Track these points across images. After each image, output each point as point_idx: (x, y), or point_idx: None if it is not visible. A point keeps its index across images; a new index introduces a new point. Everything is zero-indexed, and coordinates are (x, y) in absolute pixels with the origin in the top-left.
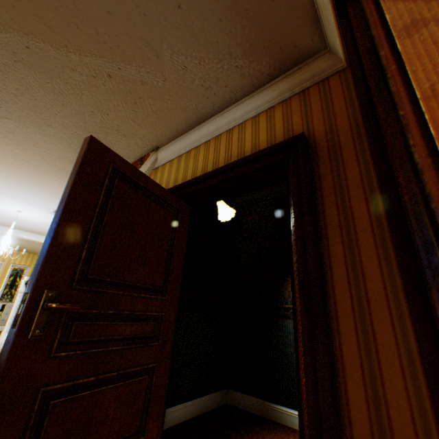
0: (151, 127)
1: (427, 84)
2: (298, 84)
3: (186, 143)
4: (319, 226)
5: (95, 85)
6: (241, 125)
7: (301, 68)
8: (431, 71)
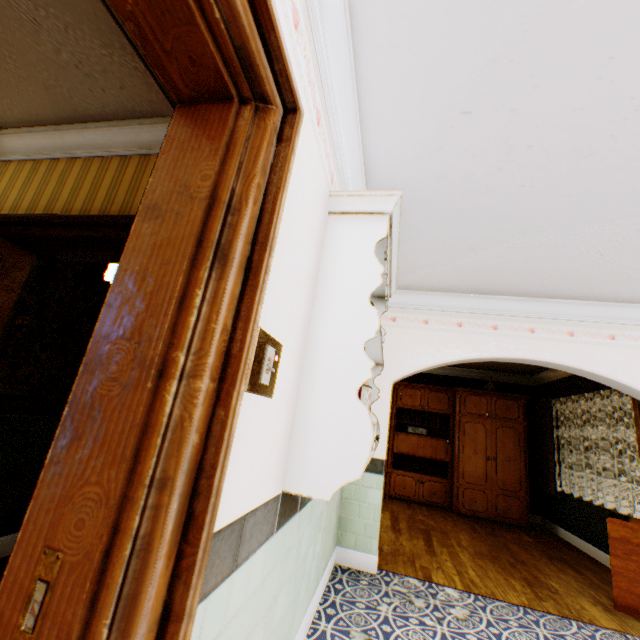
0: None
1: (119, 289)
2: None
3: (55, 144)
4: None
5: None
6: (144, 157)
7: None
8: (129, 277)
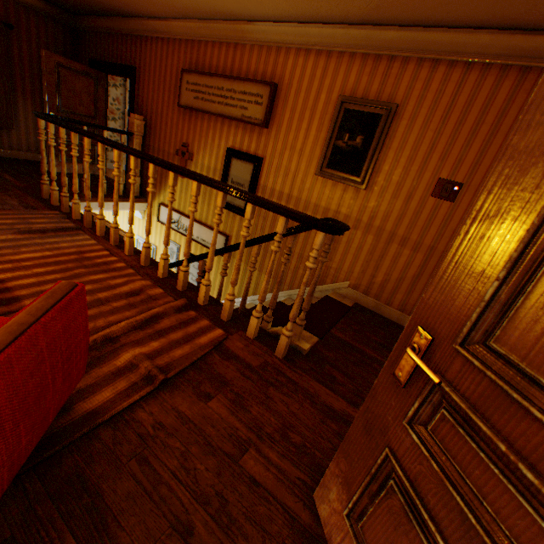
0: None
1: None
2: None
3: None
4: None
5: None
6: None
7: None
8: None
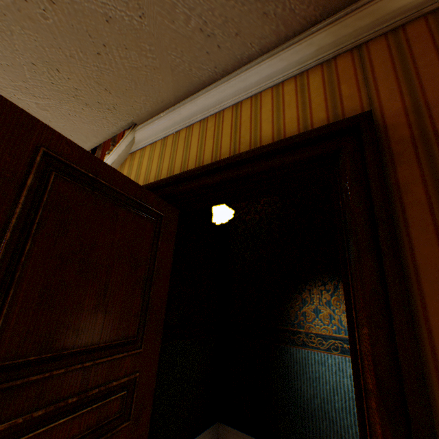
0: (124, 95)
1: None
2: (349, 35)
3: (174, 120)
4: (405, 275)
5: (29, 16)
6: (254, 97)
7: (358, 8)
8: None
